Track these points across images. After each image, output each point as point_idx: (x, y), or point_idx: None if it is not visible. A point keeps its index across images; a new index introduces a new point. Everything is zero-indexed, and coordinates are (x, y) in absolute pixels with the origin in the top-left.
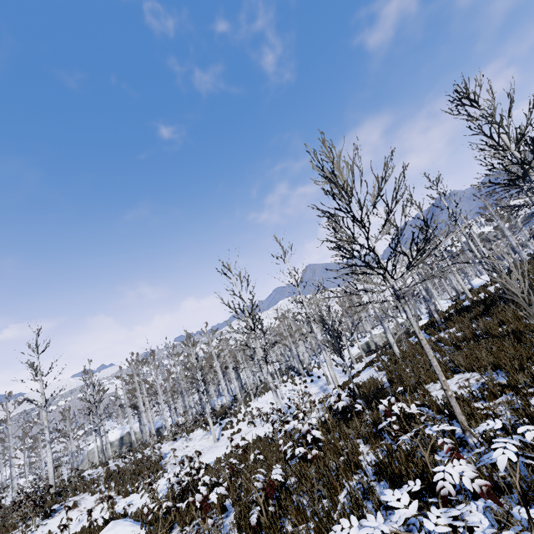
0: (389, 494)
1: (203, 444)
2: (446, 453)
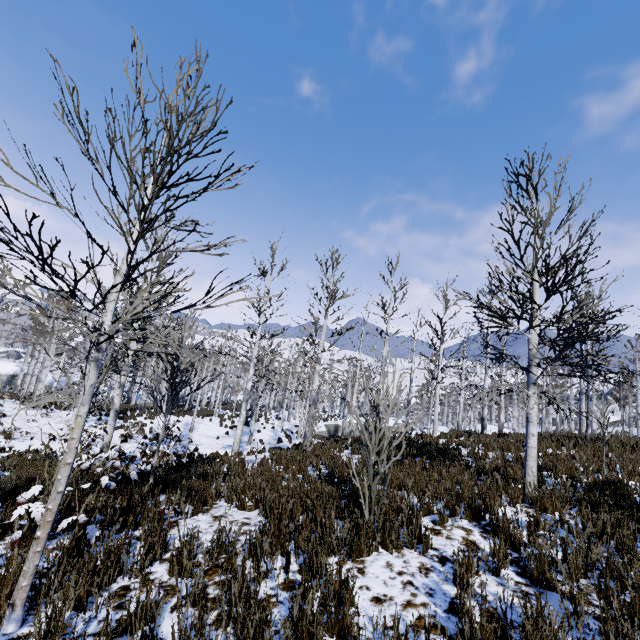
0: None
1: (55, 428)
2: None
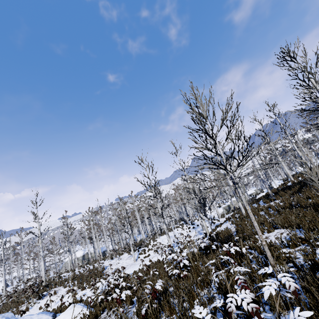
0: (197, 308)
1: (127, 262)
2: (238, 285)
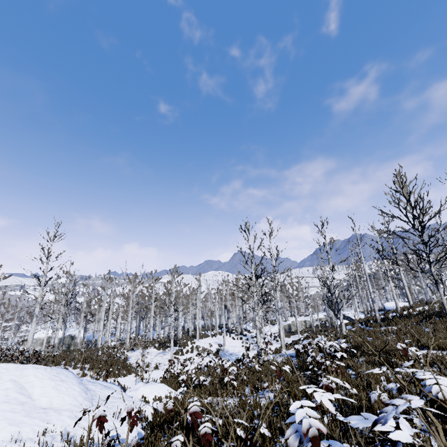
0: None
1: (159, 359)
2: None
